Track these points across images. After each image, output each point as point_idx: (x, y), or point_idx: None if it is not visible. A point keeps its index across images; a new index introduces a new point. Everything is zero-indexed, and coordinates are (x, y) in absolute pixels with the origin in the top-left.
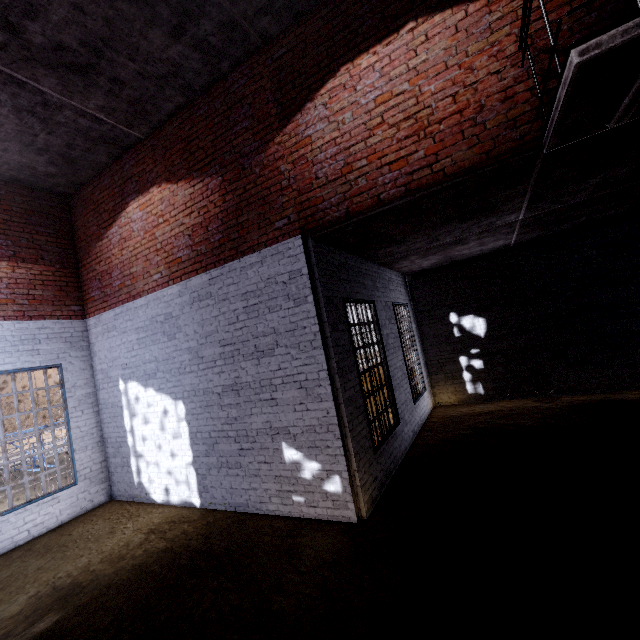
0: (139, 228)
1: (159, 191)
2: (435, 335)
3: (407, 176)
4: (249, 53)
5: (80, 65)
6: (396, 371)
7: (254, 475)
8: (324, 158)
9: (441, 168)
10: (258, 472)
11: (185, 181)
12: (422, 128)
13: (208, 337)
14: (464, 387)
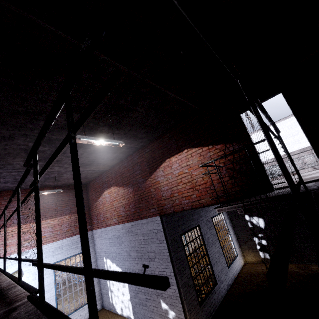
0: (108, 200)
1: (114, 188)
2: (239, 225)
3: (191, 202)
4: (138, 149)
5: (88, 164)
6: (214, 255)
7: (152, 311)
8: (164, 189)
9: (202, 202)
10: (153, 310)
11: (121, 187)
12: (194, 186)
13: (132, 248)
14: (258, 254)
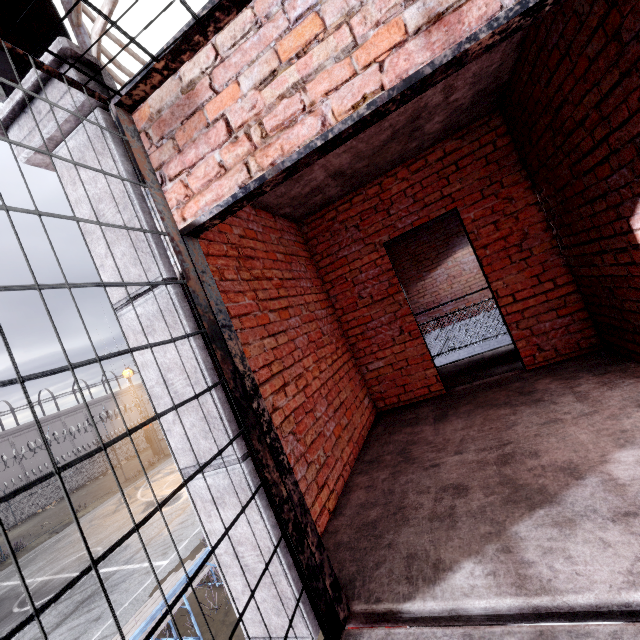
0: (471, 267)
1: None
2: None
3: None
4: None
5: None
6: None
7: None
8: None
9: None
10: None
11: None
12: None
13: None
14: None
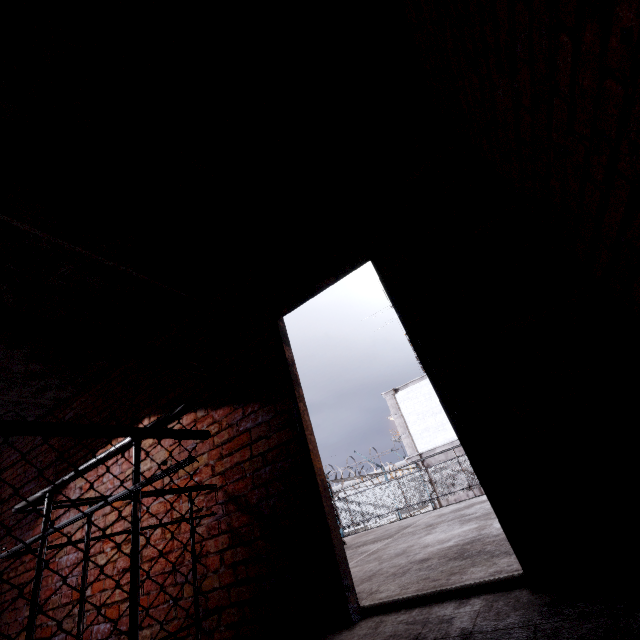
0: None
1: None
2: None
3: (116, 637)
4: (52, 409)
5: None
6: None
7: None
8: (66, 564)
9: None
10: None
11: None
12: None
13: None
14: None
